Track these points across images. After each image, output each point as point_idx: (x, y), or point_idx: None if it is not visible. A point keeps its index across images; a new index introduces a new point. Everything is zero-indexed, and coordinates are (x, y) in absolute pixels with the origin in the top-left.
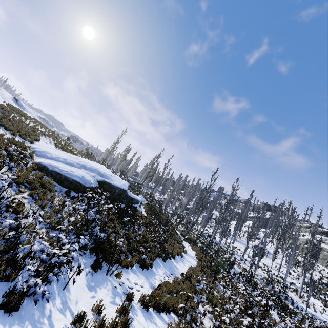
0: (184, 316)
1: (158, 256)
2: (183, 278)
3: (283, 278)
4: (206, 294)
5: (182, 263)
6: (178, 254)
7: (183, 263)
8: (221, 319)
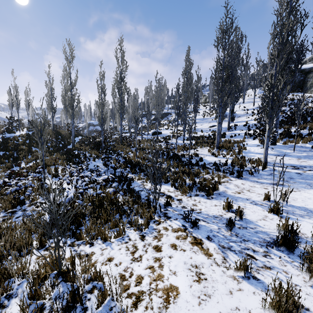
0: None
1: None
2: None
3: (223, 135)
4: None
5: None
6: None
7: None
8: None
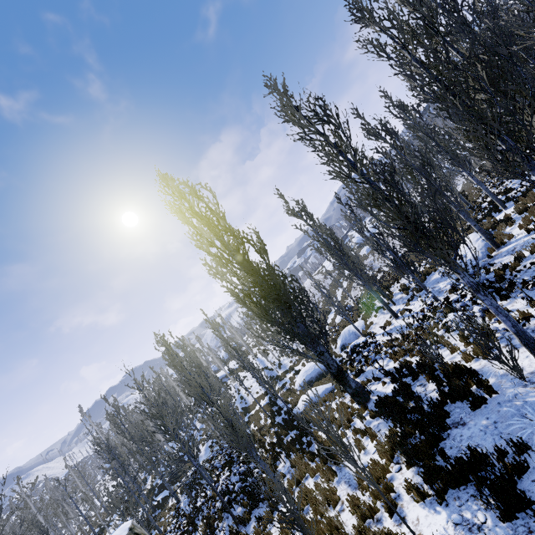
0: None
1: None
2: None
3: None
4: None
5: None
6: None
7: None
8: None
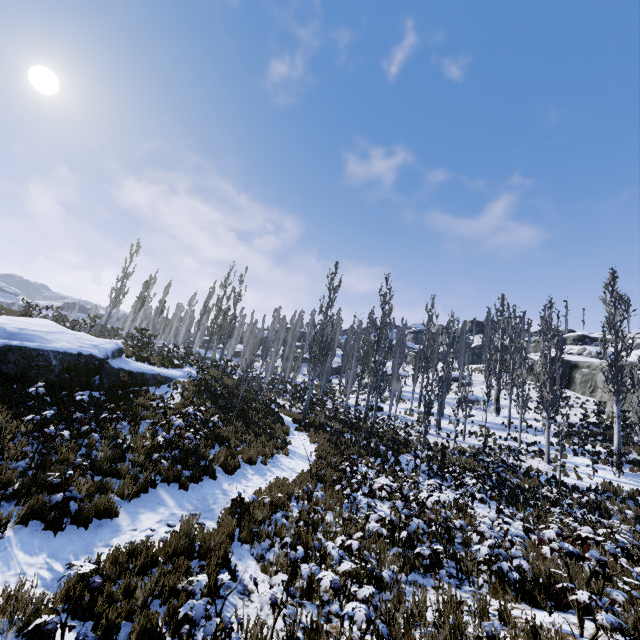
0: (133, 635)
1: (165, 482)
2: (228, 513)
3: (517, 439)
4: (290, 531)
5: (261, 478)
6: (251, 461)
7: (265, 477)
8: (288, 591)
